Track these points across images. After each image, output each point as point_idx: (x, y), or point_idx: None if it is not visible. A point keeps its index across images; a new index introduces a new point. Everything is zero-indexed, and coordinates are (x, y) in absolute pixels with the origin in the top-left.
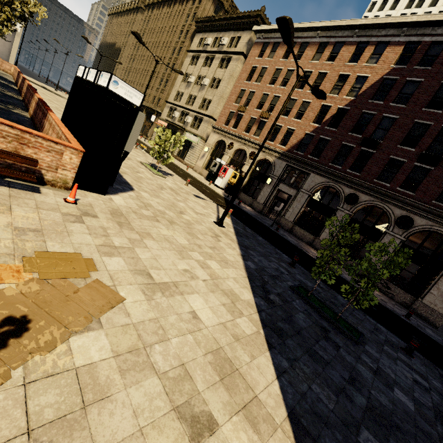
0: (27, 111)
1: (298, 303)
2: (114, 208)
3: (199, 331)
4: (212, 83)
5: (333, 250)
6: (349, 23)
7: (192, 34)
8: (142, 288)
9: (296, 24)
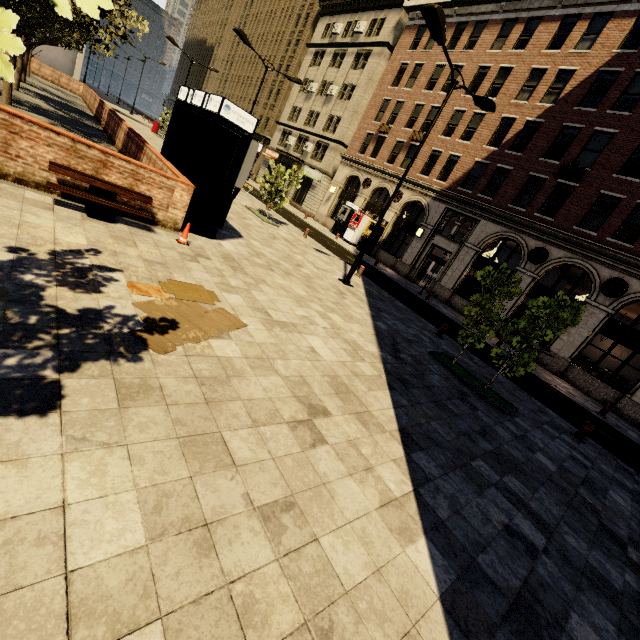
0: (112, 144)
1: (436, 368)
2: (225, 253)
3: (317, 361)
4: (342, 92)
5: (485, 308)
6: None
7: (314, 18)
8: (262, 322)
9: None
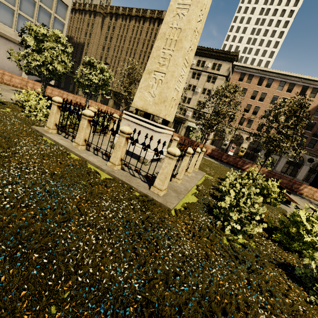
0: (239, 169)
1: None
2: None
3: None
4: (202, 91)
5: None
6: (299, 76)
7: None
8: None
9: (266, 68)
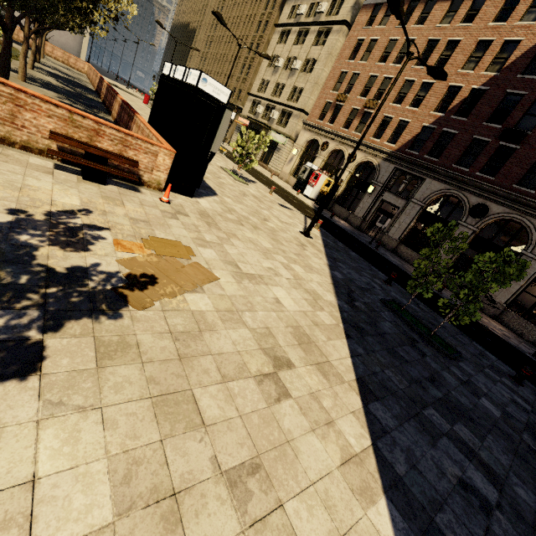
0: (109, 114)
1: (387, 314)
2: (201, 210)
3: (282, 312)
4: (304, 66)
5: (434, 261)
6: None
7: (281, 1)
8: (232, 274)
9: None
